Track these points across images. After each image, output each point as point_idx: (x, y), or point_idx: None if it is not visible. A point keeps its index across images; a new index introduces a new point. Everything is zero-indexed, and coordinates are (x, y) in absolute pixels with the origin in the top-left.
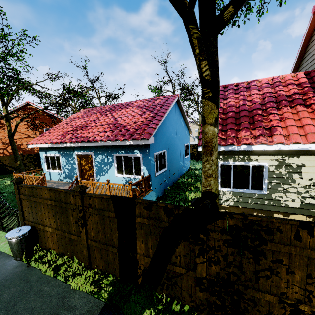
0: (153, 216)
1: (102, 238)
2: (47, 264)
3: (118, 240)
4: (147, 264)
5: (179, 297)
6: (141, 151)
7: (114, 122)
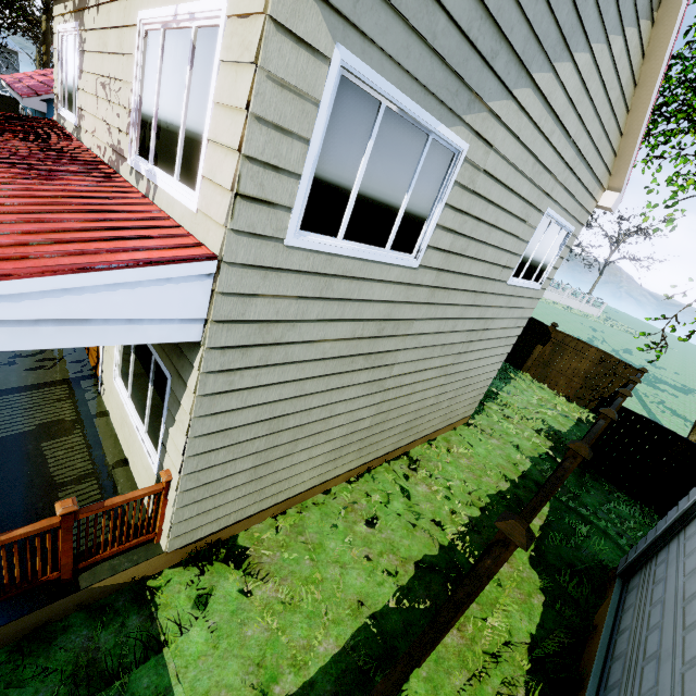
0: None
1: None
2: None
3: None
4: None
5: None
6: None
7: None
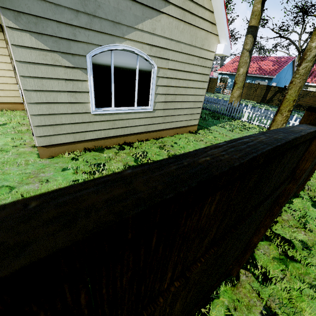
0: (274, 89)
1: (259, 94)
2: (243, 98)
3: (263, 94)
4: (268, 98)
5: (272, 104)
6: (268, 80)
7: (259, 67)
